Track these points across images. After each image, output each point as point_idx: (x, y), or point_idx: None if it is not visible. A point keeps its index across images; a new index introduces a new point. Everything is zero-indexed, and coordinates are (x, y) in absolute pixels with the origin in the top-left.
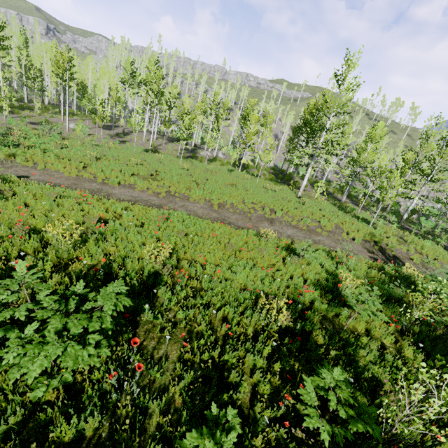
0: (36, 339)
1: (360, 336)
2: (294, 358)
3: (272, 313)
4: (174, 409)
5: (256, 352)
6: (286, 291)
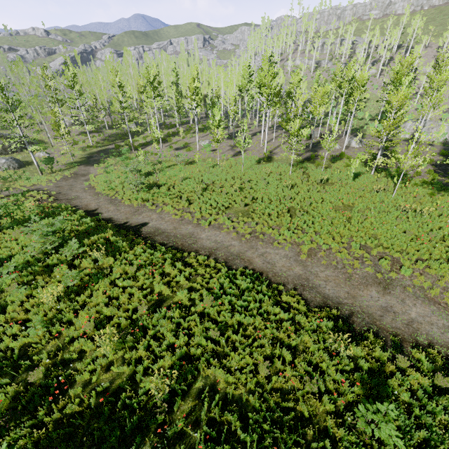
0: None
1: None
2: None
3: None
4: None
5: None
6: None
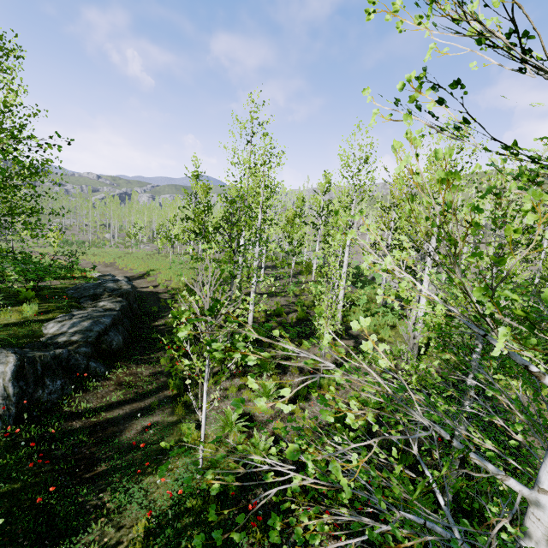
0: None
1: None
2: None
3: None
4: None
5: None
6: None
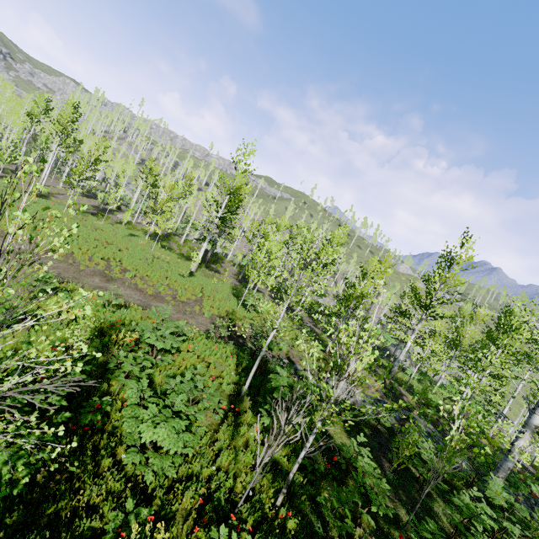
0: None
1: None
2: None
3: None
4: None
5: None
6: None
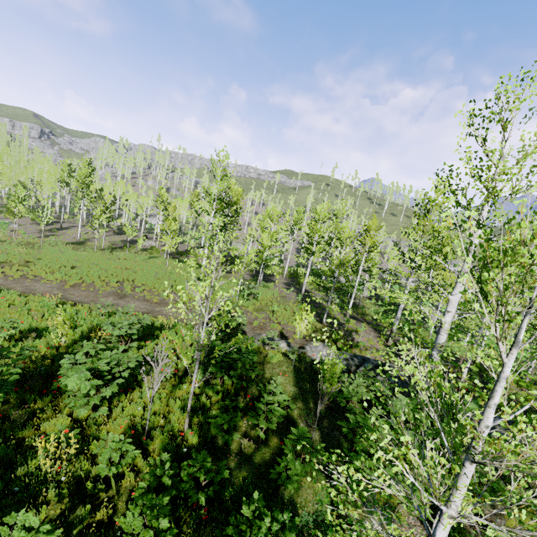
0: None
1: None
2: None
3: None
4: None
5: None
6: None
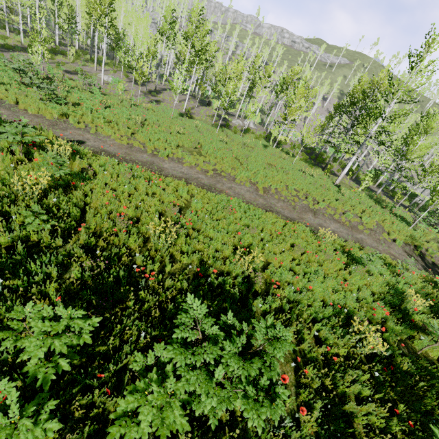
0: (223, 381)
1: (433, 362)
2: (388, 386)
3: (371, 342)
4: (310, 437)
5: (366, 384)
6: (356, 304)
